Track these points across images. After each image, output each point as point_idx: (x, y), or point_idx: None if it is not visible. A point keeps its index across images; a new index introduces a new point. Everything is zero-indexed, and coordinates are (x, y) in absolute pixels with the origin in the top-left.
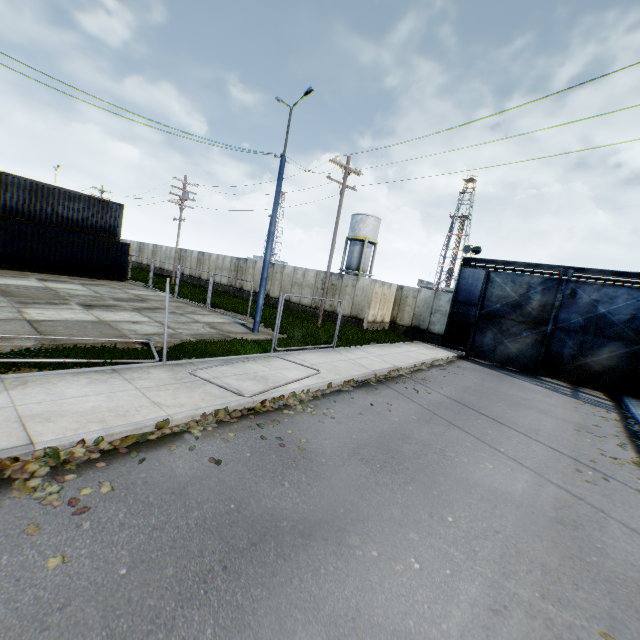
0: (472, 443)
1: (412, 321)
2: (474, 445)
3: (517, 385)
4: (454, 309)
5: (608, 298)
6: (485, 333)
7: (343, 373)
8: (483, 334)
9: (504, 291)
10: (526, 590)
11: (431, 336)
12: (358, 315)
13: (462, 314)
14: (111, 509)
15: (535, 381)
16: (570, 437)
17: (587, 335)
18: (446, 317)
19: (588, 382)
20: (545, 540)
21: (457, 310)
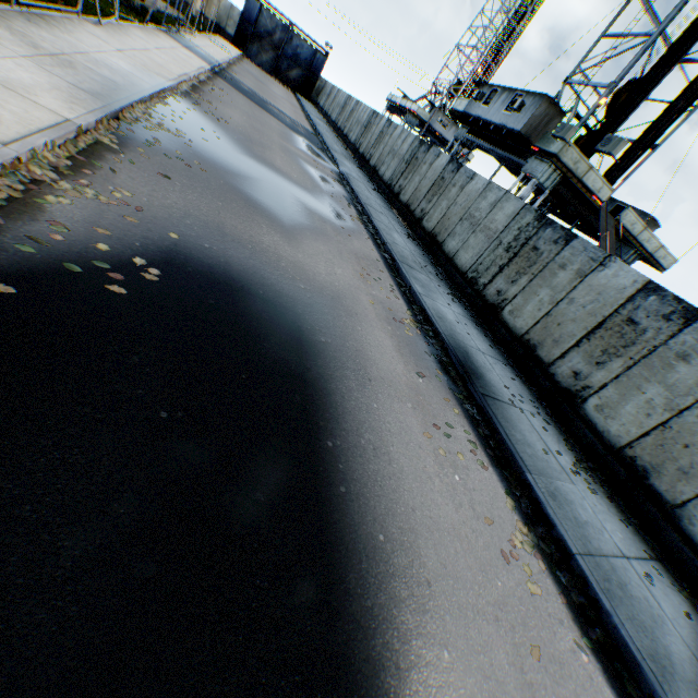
0: (271, 85)
1: (216, 20)
2: (272, 86)
3: (269, 78)
4: (241, 23)
5: (302, 48)
6: (254, 46)
7: (233, 54)
8: (253, 46)
9: (267, 24)
10: (285, 98)
11: (226, 36)
12: (189, 4)
13: (245, 29)
14: (246, 73)
15: (272, 79)
16: (286, 93)
17: (292, 63)
18: (236, 27)
19: (288, 85)
20: (286, 98)
21: (243, 25)
